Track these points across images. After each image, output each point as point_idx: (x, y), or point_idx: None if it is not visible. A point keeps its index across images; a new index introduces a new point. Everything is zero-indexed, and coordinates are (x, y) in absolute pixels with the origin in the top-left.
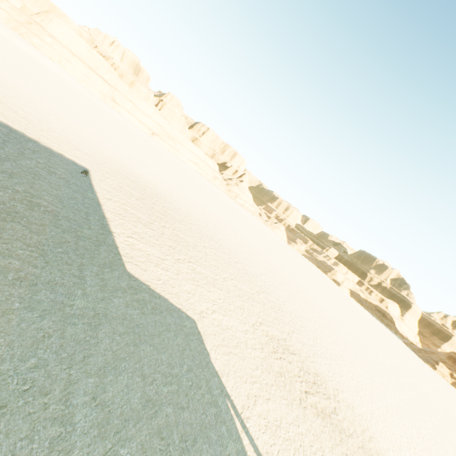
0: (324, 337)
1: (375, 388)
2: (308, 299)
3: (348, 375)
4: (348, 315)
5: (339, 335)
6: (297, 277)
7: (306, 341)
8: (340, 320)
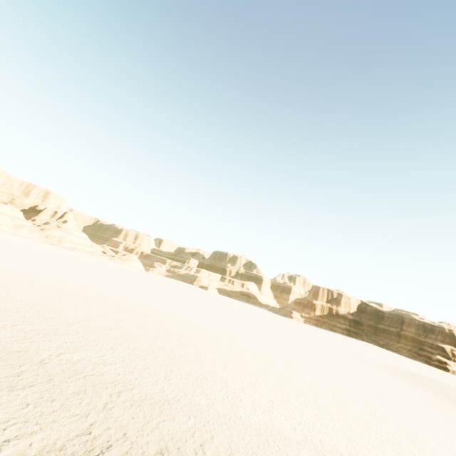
0: (186, 359)
1: (255, 383)
2: (165, 320)
3: (221, 393)
4: (219, 313)
5: (208, 343)
6: (153, 301)
7: (148, 392)
8: (209, 323)
